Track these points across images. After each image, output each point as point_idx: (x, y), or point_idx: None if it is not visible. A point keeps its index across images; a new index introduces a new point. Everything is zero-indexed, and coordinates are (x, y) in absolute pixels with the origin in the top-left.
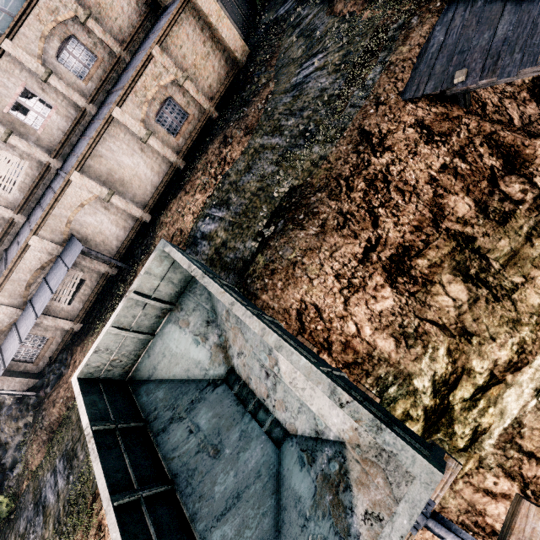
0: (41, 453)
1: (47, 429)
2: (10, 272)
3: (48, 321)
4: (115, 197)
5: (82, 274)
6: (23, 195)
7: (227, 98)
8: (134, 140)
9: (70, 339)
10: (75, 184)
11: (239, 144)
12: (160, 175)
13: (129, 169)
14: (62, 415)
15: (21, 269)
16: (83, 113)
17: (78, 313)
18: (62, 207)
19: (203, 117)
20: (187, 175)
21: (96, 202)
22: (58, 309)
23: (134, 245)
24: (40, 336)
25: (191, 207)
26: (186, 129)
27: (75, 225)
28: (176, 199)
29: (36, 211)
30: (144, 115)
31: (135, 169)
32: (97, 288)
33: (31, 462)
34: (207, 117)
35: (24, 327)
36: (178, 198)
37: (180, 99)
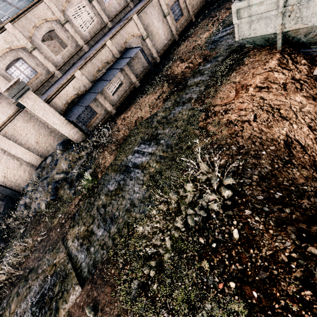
0: (113, 155)
1: (115, 142)
2: (92, 57)
3: (101, 99)
4: (148, 39)
5: (123, 78)
6: (89, 36)
7: (198, 15)
8: (161, 14)
9: (107, 119)
10: (133, 22)
11: (225, 12)
12: (167, 39)
13: (155, 28)
14: (125, 135)
15: (97, 58)
16: (127, 5)
17: (116, 103)
18: (125, 32)
19: (189, 18)
20: (185, 37)
21: (139, 38)
22: (107, 95)
23: (150, 72)
24: (92, 110)
25: (201, 37)
26: (181, 21)
27: (127, 46)
28: (185, 41)
29: (101, 40)
30: (168, 2)
31: (158, 30)
32: (129, 90)
33: (103, 163)
34: (190, 19)
35: (98, 88)
36: (186, 40)
37: (181, 4)
